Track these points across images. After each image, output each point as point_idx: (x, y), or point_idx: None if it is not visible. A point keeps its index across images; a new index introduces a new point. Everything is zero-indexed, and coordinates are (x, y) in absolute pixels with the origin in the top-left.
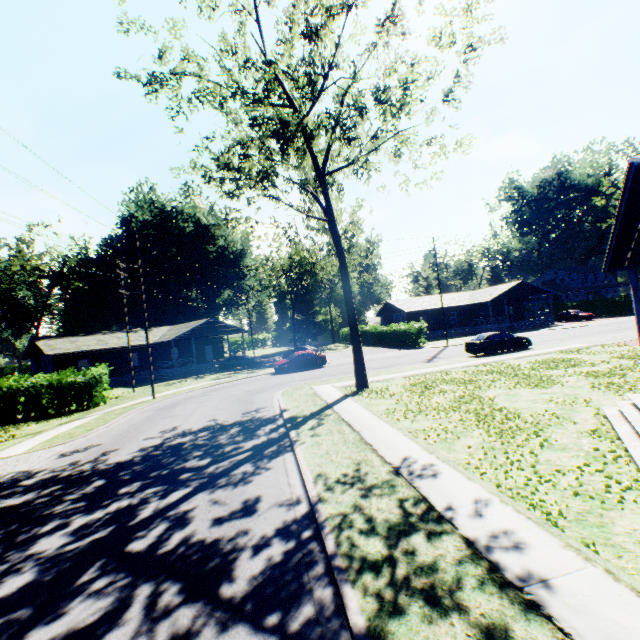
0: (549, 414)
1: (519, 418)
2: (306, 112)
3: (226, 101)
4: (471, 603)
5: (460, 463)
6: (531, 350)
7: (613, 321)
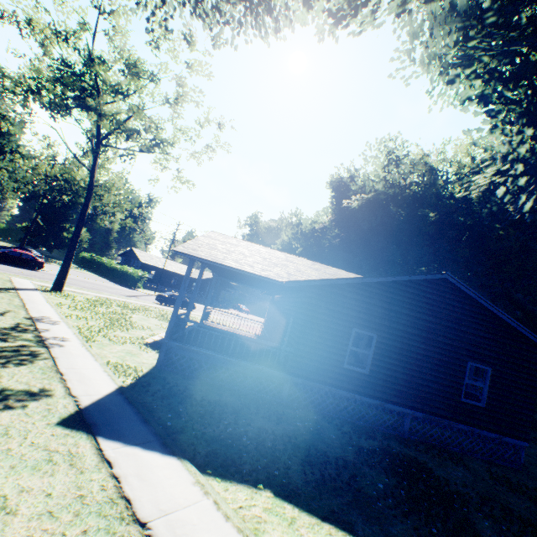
0: (147, 327)
1: (132, 324)
2: (106, 102)
3: (49, 46)
4: (21, 342)
5: (74, 326)
6: (192, 311)
7: (254, 317)
